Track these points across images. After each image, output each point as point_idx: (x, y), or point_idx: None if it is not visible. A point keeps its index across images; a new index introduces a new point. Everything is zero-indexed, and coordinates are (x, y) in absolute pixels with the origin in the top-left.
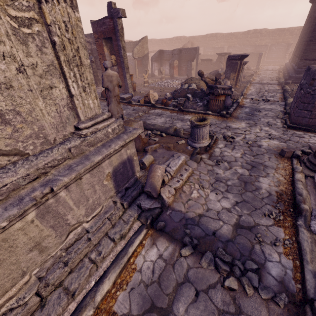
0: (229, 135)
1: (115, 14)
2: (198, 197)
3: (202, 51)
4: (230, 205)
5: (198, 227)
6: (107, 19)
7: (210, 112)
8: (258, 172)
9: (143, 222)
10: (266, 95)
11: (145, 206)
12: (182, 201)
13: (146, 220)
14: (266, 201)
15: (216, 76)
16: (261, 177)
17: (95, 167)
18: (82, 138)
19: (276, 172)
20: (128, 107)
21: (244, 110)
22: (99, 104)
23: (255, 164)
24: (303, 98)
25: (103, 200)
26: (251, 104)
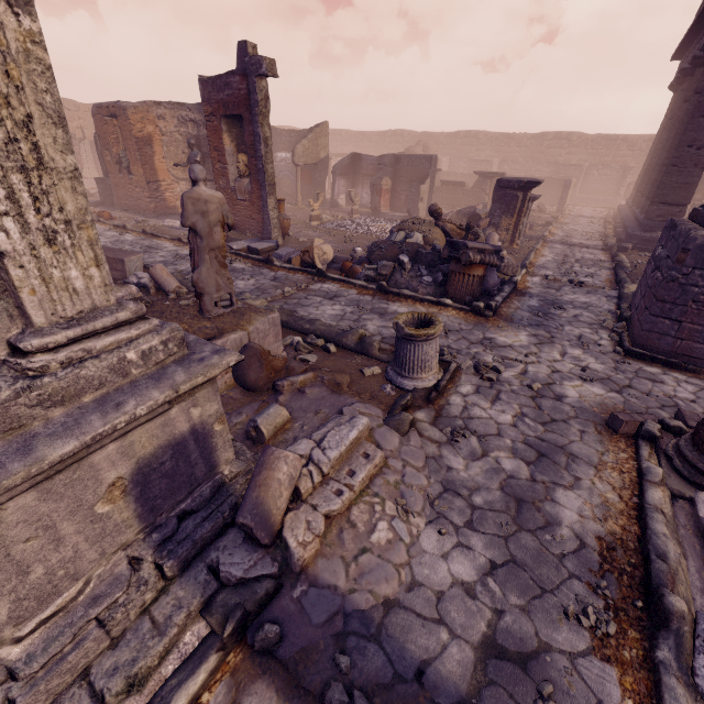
0: (488, 361)
1: (252, 68)
2: (389, 542)
3: (446, 164)
4: (475, 573)
5: (376, 648)
6: (235, 76)
7: (448, 302)
8: (555, 473)
9: (215, 629)
10: (578, 270)
11: (231, 570)
12: (344, 555)
13: (224, 622)
14: (573, 566)
15: (468, 220)
16: (562, 487)
17: (63, 469)
18: (24, 379)
19: (599, 475)
20: (263, 271)
21: (526, 303)
22: (110, 280)
23: (547, 448)
24: (661, 289)
25: (94, 560)
26: (544, 290)
